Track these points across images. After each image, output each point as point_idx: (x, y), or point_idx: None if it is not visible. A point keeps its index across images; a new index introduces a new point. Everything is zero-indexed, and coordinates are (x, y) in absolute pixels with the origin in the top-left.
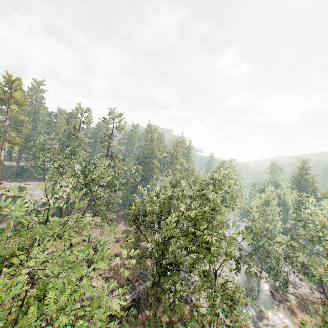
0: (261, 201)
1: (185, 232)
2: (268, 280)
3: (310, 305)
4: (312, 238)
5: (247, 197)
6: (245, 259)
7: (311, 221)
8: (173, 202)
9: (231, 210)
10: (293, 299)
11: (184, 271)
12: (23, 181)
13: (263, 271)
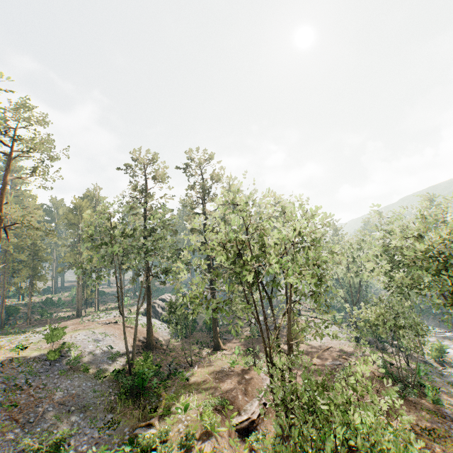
0: None
1: None
2: None
3: None
4: None
5: None
6: None
7: None
8: None
9: None
10: None
11: None
12: (23, 331)
13: None
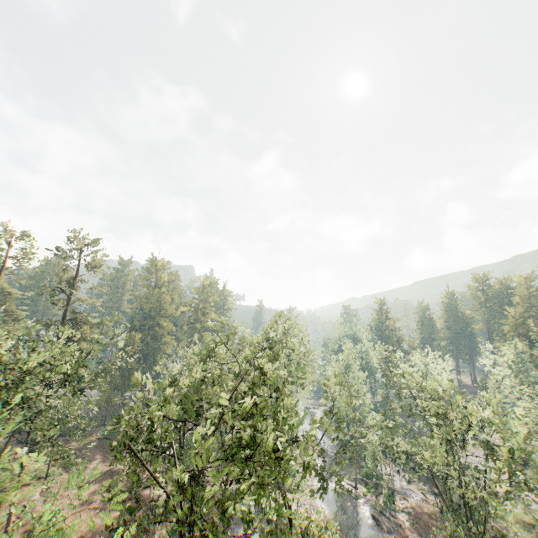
0: (340, 366)
1: (234, 443)
2: (368, 497)
3: (428, 521)
4: (410, 410)
5: (320, 363)
6: (332, 469)
7: (405, 385)
8: (206, 391)
9: (301, 390)
10: (406, 518)
11: (232, 529)
12: None
13: (359, 484)
